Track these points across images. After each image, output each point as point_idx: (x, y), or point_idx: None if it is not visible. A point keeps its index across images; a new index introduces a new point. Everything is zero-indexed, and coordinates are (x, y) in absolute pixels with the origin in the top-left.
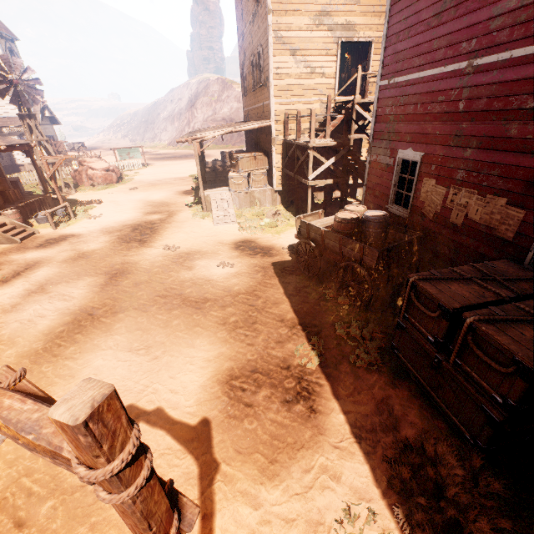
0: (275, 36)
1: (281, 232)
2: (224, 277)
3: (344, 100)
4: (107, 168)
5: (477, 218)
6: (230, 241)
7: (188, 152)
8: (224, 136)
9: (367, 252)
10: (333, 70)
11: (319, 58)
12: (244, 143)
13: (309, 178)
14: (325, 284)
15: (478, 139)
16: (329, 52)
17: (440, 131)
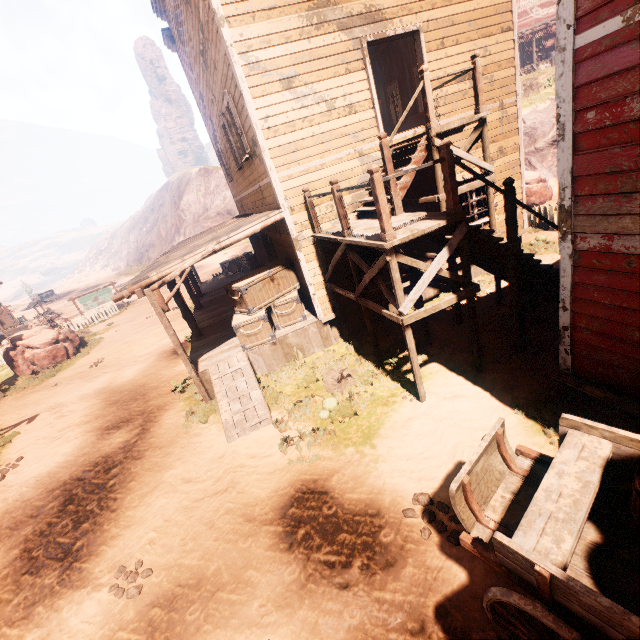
0: (246, 62)
1: (373, 433)
2: None
3: (397, 140)
4: (54, 340)
5: None
6: (269, 504)
7: None
8: None
9: None
10: (365, 95)
11: (337, 82)
12: None
13: (401, 310)
14: None
15: None
16: (351, 66)
17: None
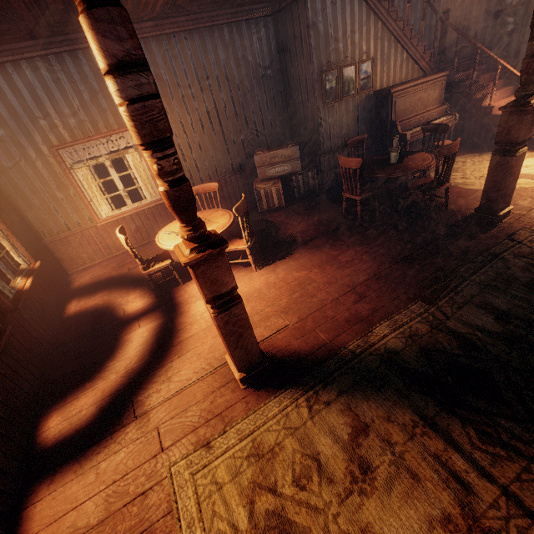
0: None
1: None
2: None
3: None
4: None
5: None
6: None
7: None
8: None
9: None
10: None
11: None
12: None
13: None
14: None
15: None
16: None
17: None
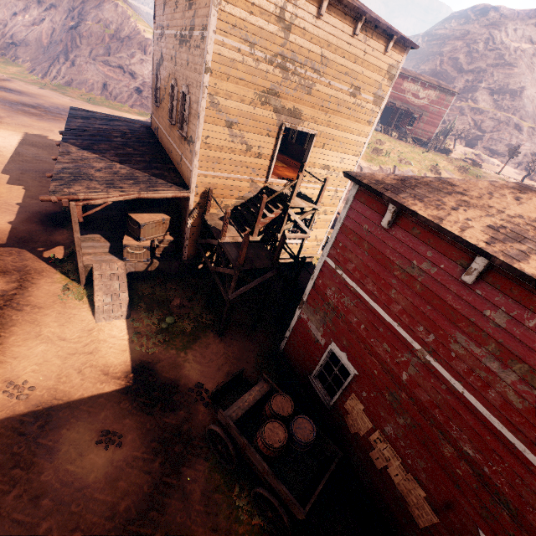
0: (210, 100)
1: (188, 346)
2: (106, 475)
3: (276, 183)
4: None
5: (396, 480)
6: (119, 368)
7: (63, 101)
8: (118, 90)
9: (293, 505)
10: (271, 152)
11: (259, 137)
12: (146, 110)
13: (230, 297)
14: (238, 478)
15: (413, 421)
16: (271, 133)
17: (378, 373)
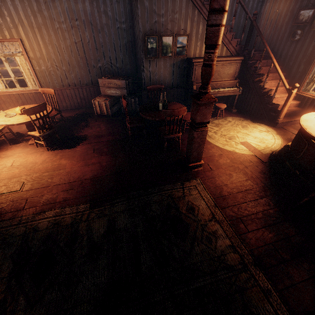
0: None
1: None
2: None
3: None
4: None
5: None
6: None
7: None
8: None
9: None
10: None
11: None
12: None
13: None
14: None
15: None
16: None
17: None
